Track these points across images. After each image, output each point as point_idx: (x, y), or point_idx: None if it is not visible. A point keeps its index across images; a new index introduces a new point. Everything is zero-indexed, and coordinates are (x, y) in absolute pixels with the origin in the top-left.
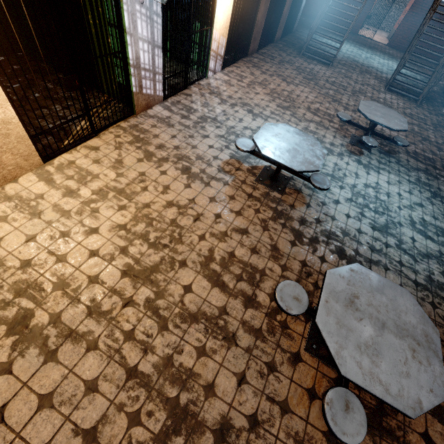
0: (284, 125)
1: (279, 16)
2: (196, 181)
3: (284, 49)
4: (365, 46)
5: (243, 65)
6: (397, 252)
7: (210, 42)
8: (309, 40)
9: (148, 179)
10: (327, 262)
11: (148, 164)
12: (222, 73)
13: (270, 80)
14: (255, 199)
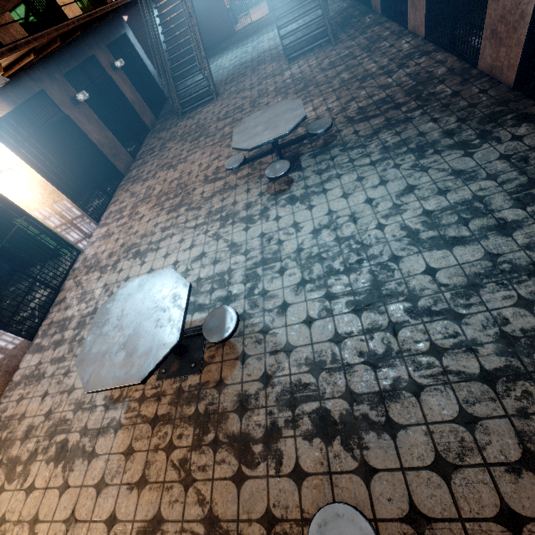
0: (124, 286)
1: (130, 106)
2: (76, 463)
3: (162, 127)
4: (248, 36)
5: (121, 193)
6: (418, 328)
7: (44, 225)
8: (177, 96)
9: (8, 527)
10: (307, 477)
11: (10, 488)
12: (99, 228)
13: (154, 183)
14: (163, 422)
